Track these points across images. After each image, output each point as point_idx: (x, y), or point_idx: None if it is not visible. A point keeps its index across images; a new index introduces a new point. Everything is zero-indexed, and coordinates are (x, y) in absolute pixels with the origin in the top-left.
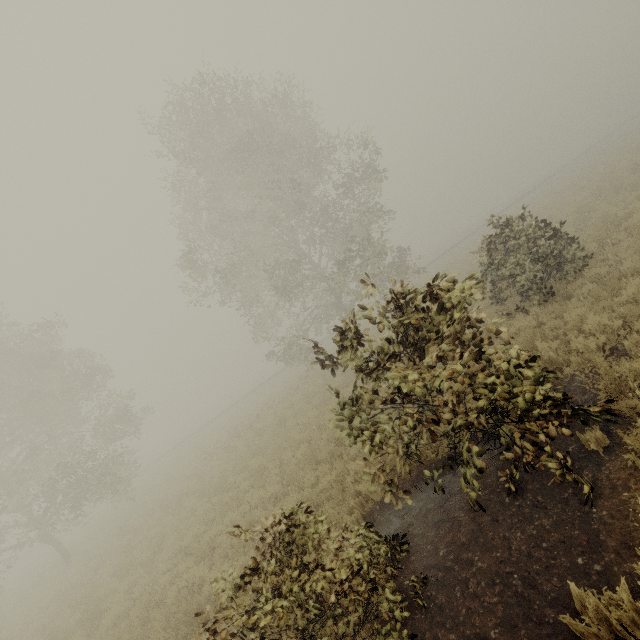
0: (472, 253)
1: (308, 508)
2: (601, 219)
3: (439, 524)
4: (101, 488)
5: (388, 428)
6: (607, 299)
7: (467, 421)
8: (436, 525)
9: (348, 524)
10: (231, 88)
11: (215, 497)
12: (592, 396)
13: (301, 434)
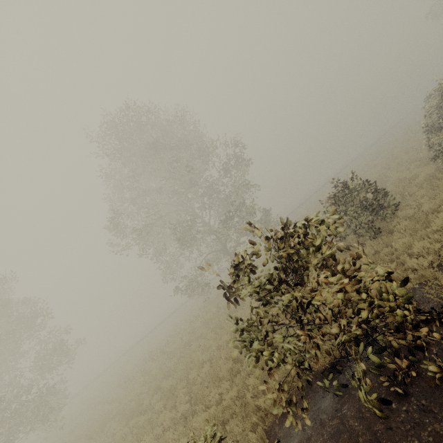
0: (312, 210)
1: (222, 438)
2: (396, 181)
3: (337, 435)
4: (33, 420)
5: (284, 346)
6: (421, 230)
7: (355, 334)
8: (334, 437)
9: (253, 442)
10: (146, 111)
11: (132, 420)
12: (436, 304)
13: (204, 355)
